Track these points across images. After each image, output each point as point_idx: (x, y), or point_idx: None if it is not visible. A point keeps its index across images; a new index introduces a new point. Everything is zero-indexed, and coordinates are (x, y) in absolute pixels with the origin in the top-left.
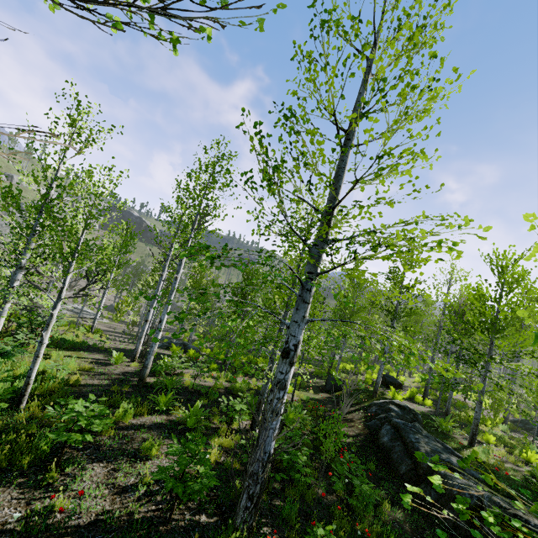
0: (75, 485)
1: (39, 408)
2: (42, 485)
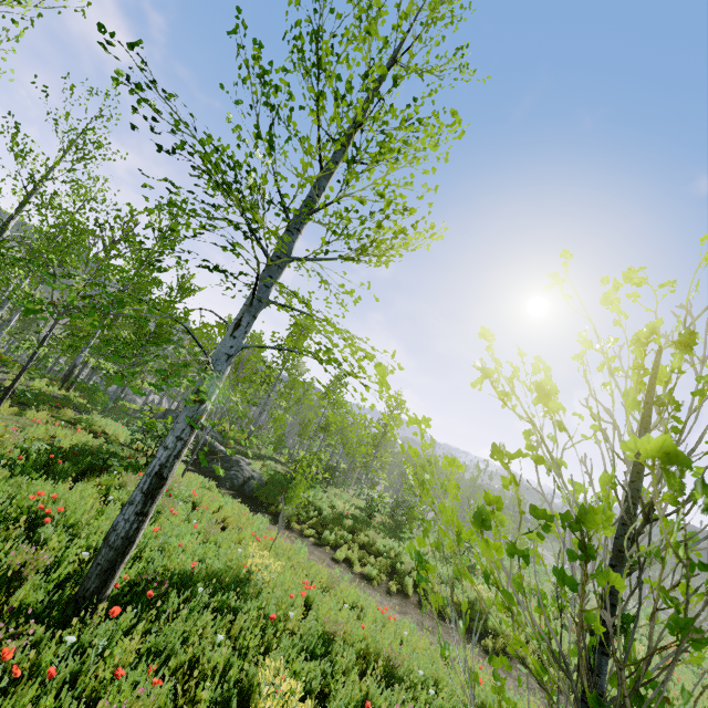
0: None
1: None
2: None
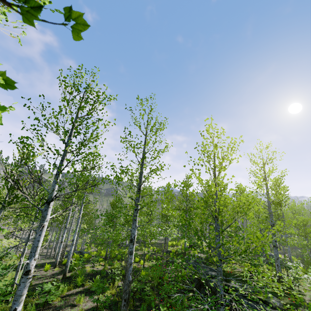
0: None
1: None
2: None
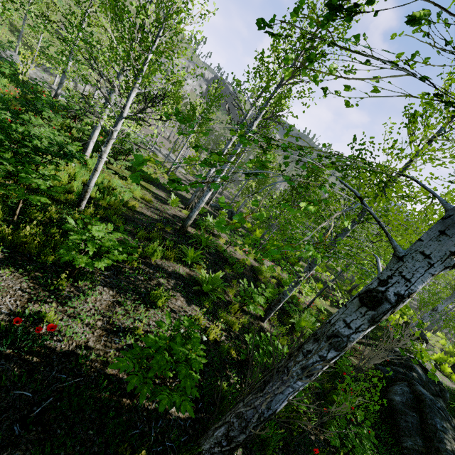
0: (76, 302)
1: (91, 216)
2: (50, 288)
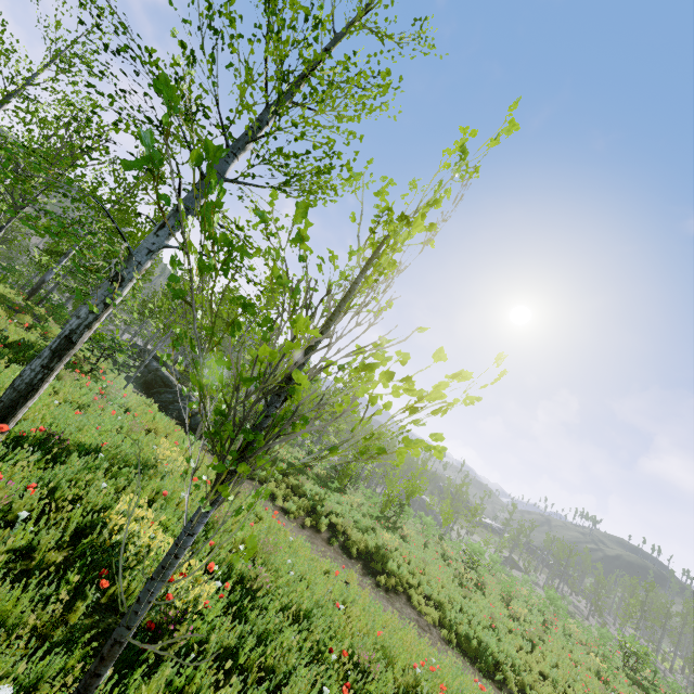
0: None
1: None
2: None
